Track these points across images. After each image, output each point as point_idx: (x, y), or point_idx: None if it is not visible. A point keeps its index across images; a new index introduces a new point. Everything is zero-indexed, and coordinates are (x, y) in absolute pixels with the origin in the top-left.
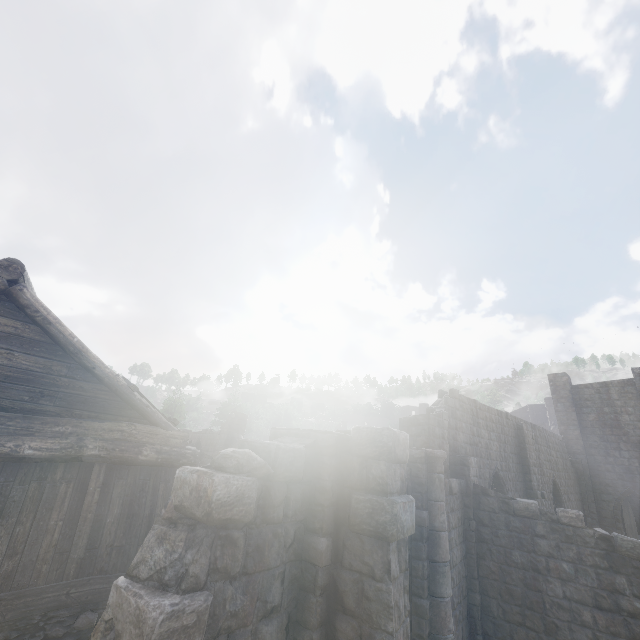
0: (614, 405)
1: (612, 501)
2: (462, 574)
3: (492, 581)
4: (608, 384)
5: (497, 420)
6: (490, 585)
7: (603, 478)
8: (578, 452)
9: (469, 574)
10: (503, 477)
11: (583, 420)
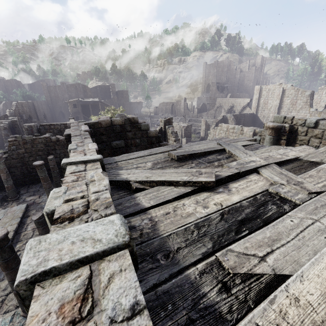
0: (57, 92)
1: (58, 113)
2: None
3: None
4: (56, 86)
5: (27, 104)
6: None
7: (56, 109)
8: (50, 104)
9: None
10: (31, 115)
11: (51, 96)
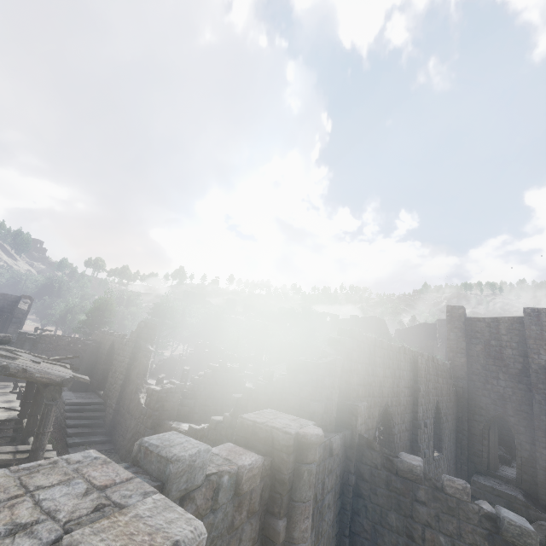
0: (501, 339)
1: (483, 422)
2: (332, 535)
3: (363, 540)
4: (499, 320)
5: (394, 356)
6: (360, 543)
7: (479, 401)
8: (461, 377)
9: (340, 530)
10: (392, 413)
11: (471, 349)
